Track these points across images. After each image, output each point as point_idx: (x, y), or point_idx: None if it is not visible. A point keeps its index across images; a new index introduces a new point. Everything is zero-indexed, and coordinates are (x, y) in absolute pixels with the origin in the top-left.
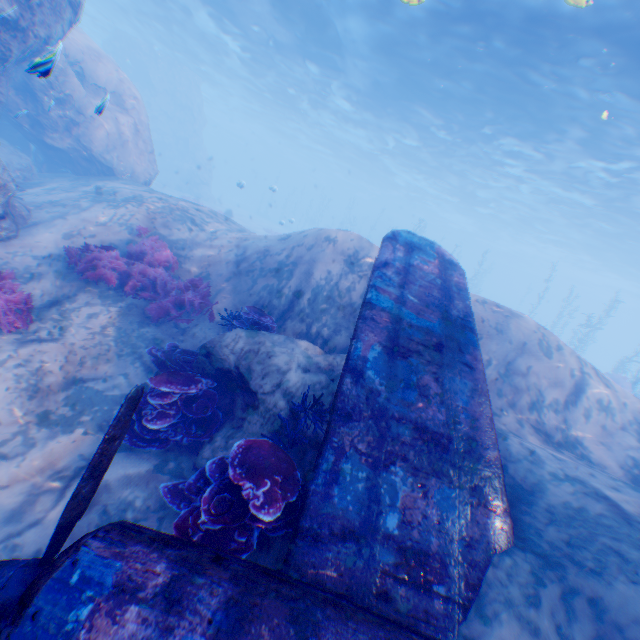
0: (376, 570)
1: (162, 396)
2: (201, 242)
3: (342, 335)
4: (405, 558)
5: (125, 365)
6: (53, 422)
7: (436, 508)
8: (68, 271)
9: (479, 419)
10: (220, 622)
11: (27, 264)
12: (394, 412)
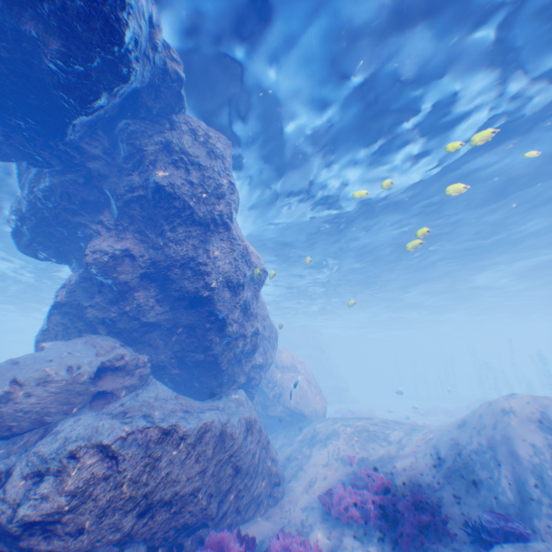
0: None
1: None
2: (393, 452)
3: None
4: None
5: None
6: None
7: None
8: (323, 515)
9: None
10: None
11: (299, 517)
12: None
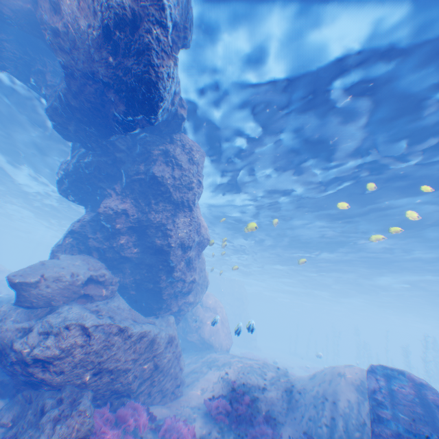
0: None
1: None
2: (263, 385)
3: None
4: None
5: None
6: None
7: None
8: (204, 413)
9: None
10: None
11: (188, 411)
12: None
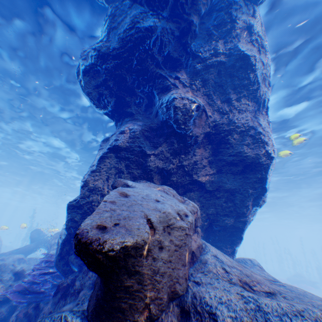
0: None
1: None
2: None
3: None
4: None
5: None
6: None
7: None
8: None
9: None
10: None
11: None
12: None
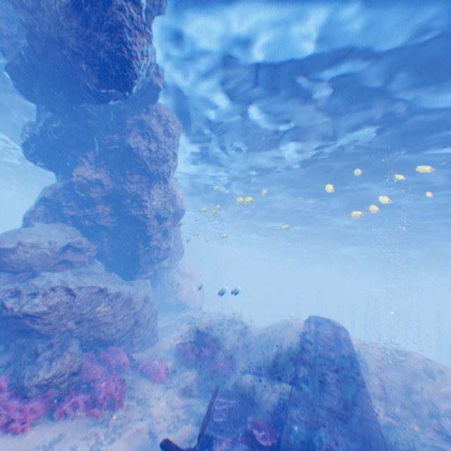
0: None
1: (220, 404)
2: (228, 334)
3: None
4: None
5: (201, 398)
6: (181, 419)
7: (342, 449)
8: (177, 356)
9: (363, 406)
10: (247, 449)
11: (163, 354)
12: (316, 402)
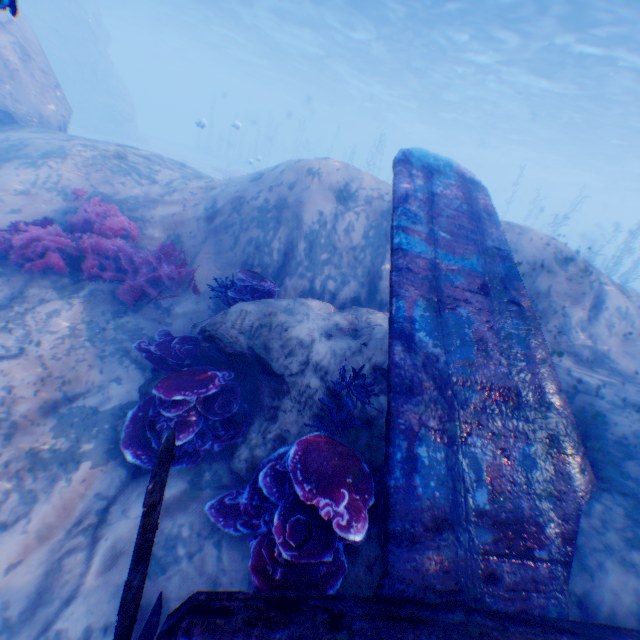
0: (478, 554)
1: (177, 406)
2: (156, 197)
3: (350, 285)
4: (503, 533)
5: (113, 368)
6: (49, 463)
7: (520, 471)
8: None
9: (540, 363)
10: None
11: None
12: (456, 376)
